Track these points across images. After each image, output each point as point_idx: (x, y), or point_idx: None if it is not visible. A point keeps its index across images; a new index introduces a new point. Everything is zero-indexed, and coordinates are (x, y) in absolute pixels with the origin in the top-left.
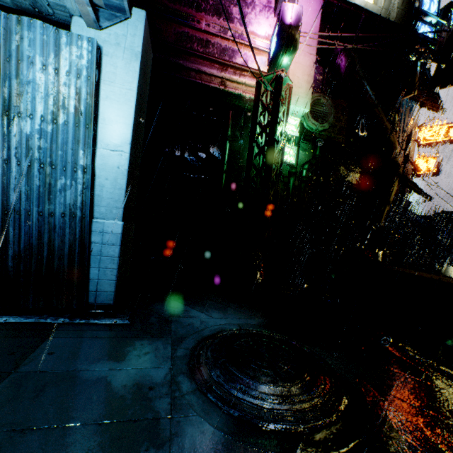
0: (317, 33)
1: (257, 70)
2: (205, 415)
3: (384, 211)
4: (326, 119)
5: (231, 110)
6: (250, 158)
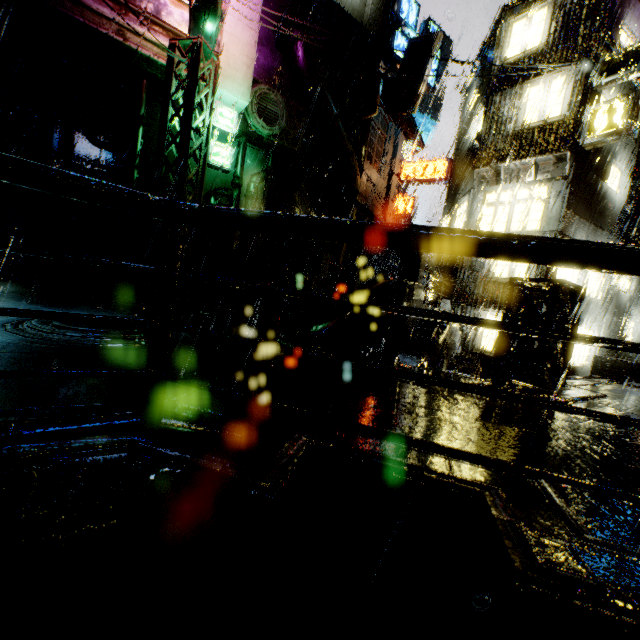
0: (255, 3)
1: (176, 29)
2: (1, 336)
3: (343, 245)
4: (277, 122)
5: (145, 78)
6: (161, 148)
